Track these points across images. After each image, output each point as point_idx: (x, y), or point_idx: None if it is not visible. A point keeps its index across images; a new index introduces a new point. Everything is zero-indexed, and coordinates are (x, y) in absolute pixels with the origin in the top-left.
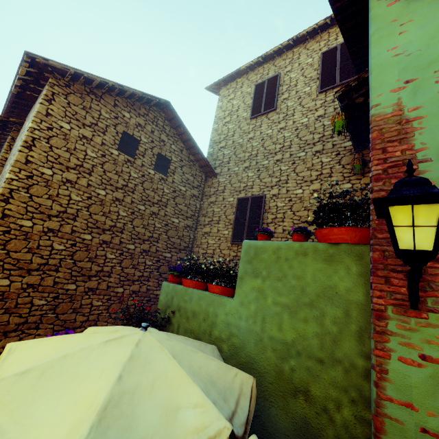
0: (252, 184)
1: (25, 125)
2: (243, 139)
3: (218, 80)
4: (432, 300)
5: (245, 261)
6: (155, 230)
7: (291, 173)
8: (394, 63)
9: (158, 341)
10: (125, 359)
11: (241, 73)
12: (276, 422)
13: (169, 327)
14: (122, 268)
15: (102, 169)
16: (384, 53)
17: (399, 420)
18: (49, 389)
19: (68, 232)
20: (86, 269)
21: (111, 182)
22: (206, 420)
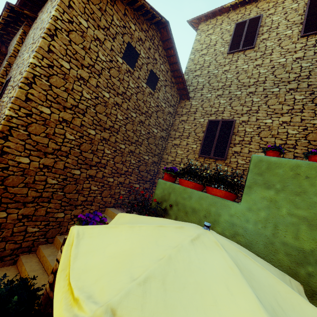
0: (223, 110)
1: (42, 18)
2: (218, 71)
3: (201, 14)
4: None
5: (255, 173)
6: (140, 136)
7: (262, 105)
8: None
9: (231, 244)
10: (237, 270)
11: (223, 11)
12: None
13: (165, 217)
14: (114, 163)
15: (109, 74)
16: None
17: None
18: (185, 309)
19: (78, 125)
20: (88, 159)
21: (114, 87)
22: None
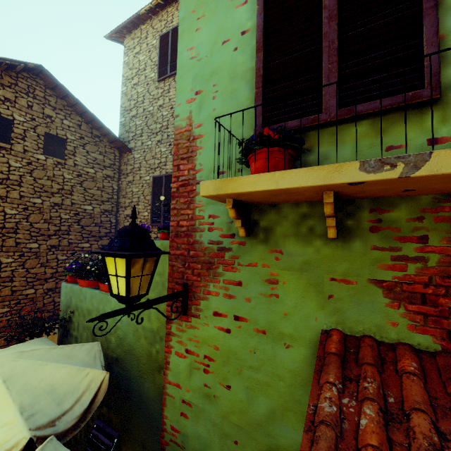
0: (166, 161)
1: None
2: (153, 107)
3: (117, 27)
4: (194, 308)
5: None
6: (62, 223)
7: None
8: (190, 68)
9: None
10: None
11: (144, 18)
12: (148, 393)
13: (71, 326)
14: (27, 269)
15: None
16: (185, 52)
17: (173, 396)
18: None
19: None
20: None
21: None
22: (9, 436)
